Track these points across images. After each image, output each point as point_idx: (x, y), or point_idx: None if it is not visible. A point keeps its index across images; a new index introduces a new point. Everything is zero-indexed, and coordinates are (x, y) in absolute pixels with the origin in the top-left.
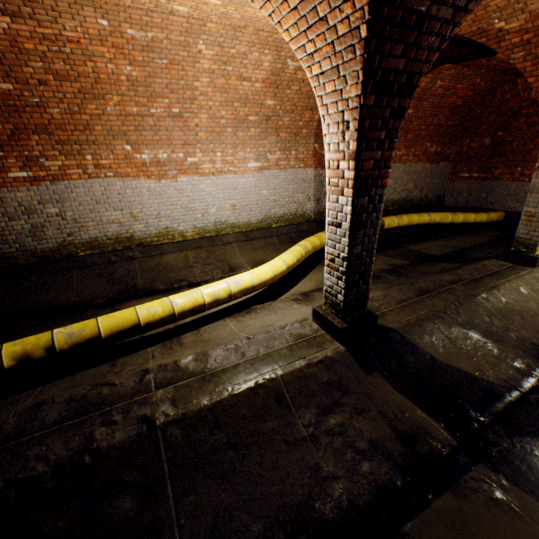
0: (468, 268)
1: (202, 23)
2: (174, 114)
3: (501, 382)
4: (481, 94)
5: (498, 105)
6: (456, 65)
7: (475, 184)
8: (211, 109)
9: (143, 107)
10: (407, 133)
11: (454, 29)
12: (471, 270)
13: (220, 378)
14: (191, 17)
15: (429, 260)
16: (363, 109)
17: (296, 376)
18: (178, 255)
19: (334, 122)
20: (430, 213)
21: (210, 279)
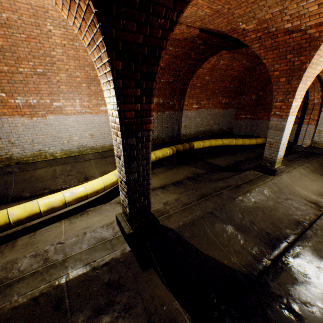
0: (236, 177)
1: (44, 10)
2: (39, 72)
3: (241, 269)
4: (248, 70)
5: (258, 77)
6: (229, 51)
7: (249, 122)
8: (68, 70)
9: (12, 67)
10: (207, 91)
11: (179, 15)
12: (237, 179)
13: (11, 288)
14: (31, 4)
15: (217, 170)
16: (113, 72)
17: (80, 281)
18: (48, 169)
19: (105, 81)
20: (223, 139)
21: (68, 186)
